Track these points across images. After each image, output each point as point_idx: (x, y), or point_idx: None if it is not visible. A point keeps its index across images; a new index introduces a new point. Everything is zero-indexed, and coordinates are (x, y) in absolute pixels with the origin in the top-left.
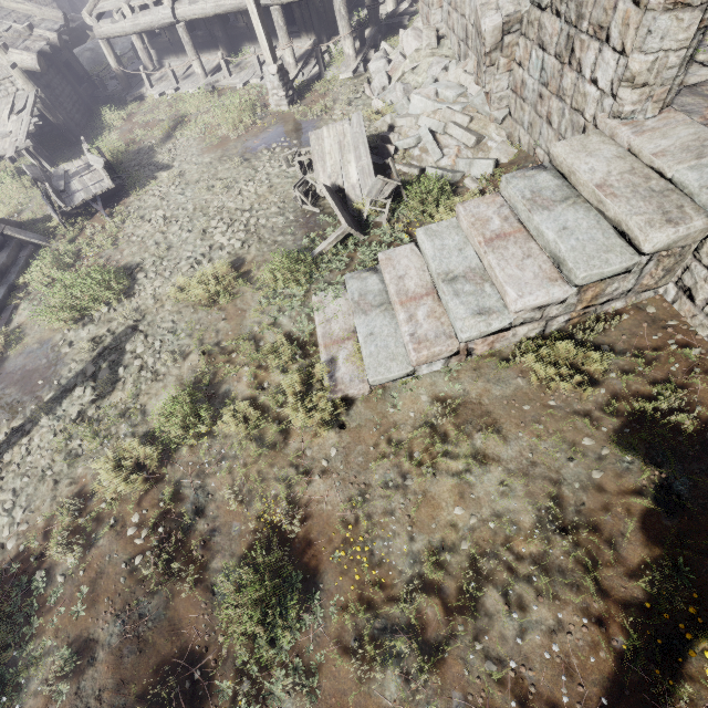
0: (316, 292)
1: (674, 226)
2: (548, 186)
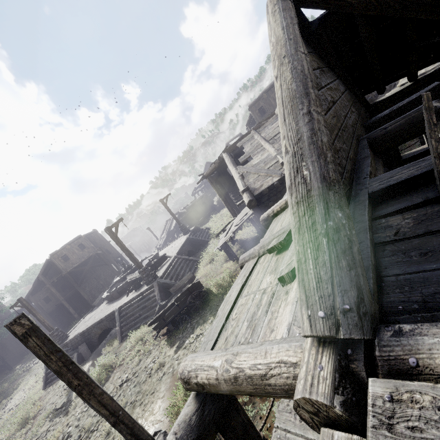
0: None
1: None
2: None
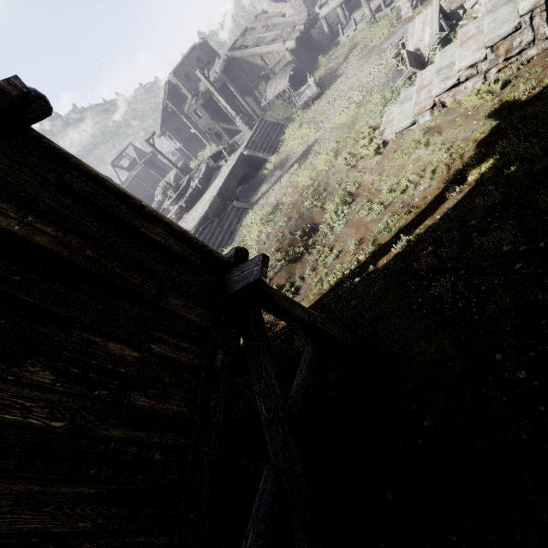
0: (388, 105)
1: None
2: None
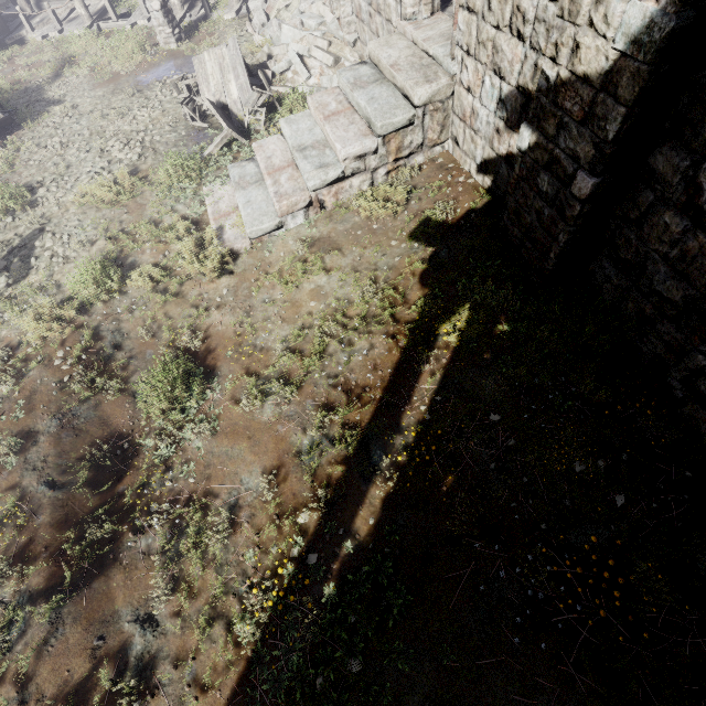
0: (206, 184)
1: (430, 84)
2: (366, 74)
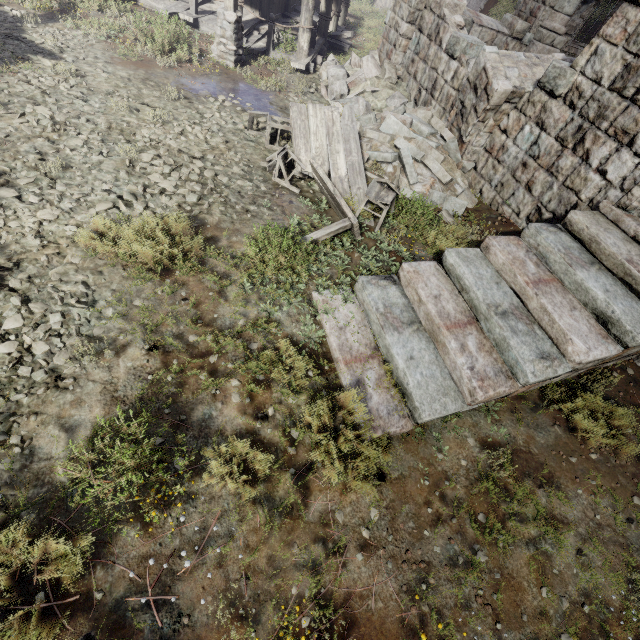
0: (319, 289)
1: None
2: (572, 246)
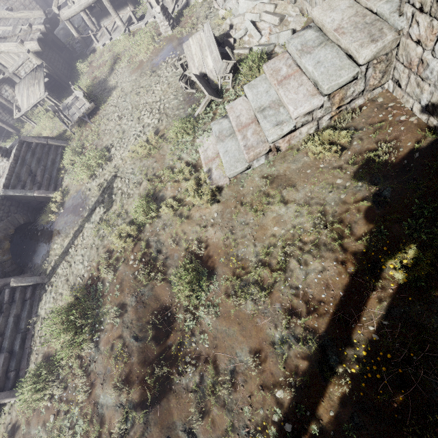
0: (198, 137)
1: (375, 43)
2: (311, 38)
